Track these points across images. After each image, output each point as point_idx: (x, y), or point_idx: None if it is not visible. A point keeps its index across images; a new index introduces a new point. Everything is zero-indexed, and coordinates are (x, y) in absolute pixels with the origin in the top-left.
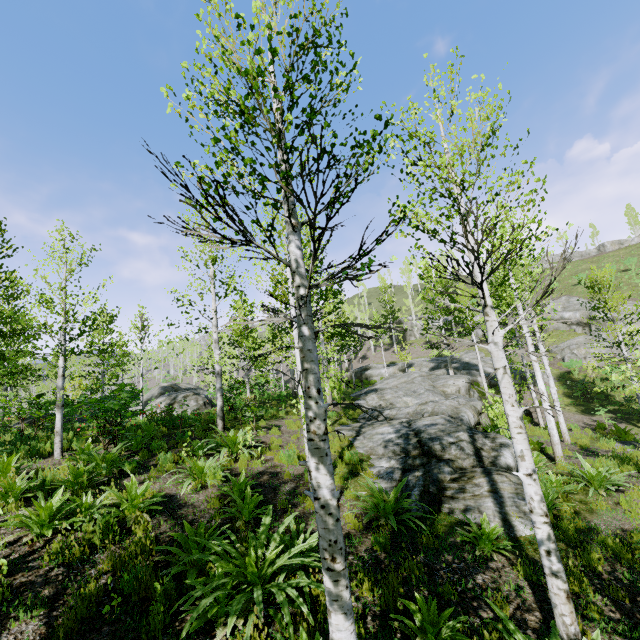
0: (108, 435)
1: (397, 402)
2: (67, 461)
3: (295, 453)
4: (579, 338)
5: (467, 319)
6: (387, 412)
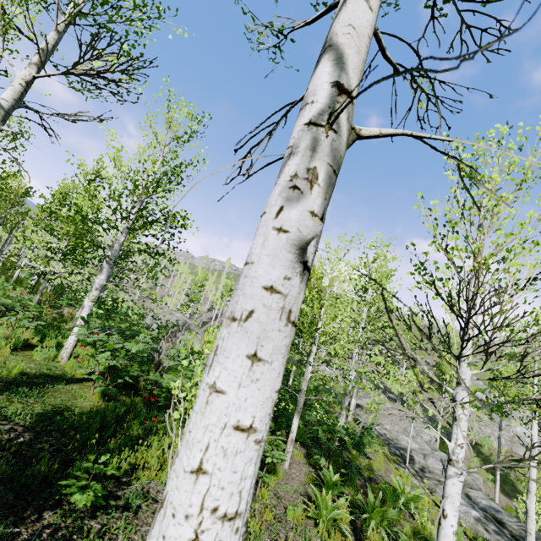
0: (328, 458)
1: (400, 438)
2: (308, 483)
3: (462, 532)
4: (484, 417)
5: (445, 381)
6: (416, 458)
